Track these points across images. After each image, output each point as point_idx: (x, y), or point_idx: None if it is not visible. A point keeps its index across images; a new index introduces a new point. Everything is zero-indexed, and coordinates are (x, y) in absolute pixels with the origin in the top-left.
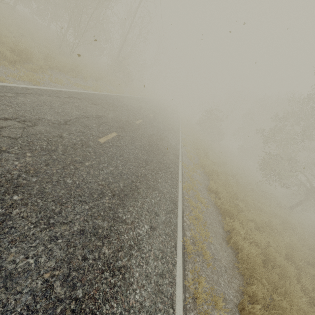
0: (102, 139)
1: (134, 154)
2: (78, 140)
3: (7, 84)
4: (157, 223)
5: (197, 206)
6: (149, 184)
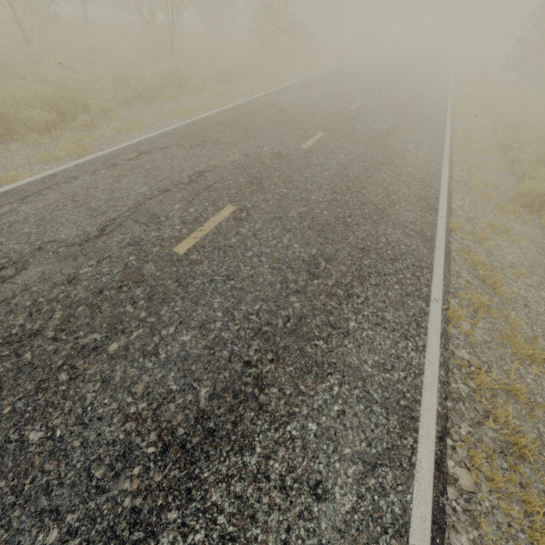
0: (184, 243)
1: (274, 255)
2: (117, 272)
3: (16, 184)
4: (315, 541)
5: (508, 388)
6: (310, 355)
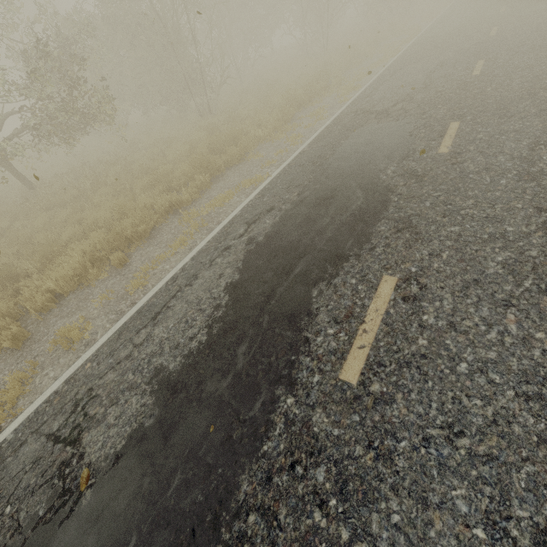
0: (474, 73)
1: (531, 59)
2: (456, 85)
3: (352, 99)
4: None
5: None
6: None
